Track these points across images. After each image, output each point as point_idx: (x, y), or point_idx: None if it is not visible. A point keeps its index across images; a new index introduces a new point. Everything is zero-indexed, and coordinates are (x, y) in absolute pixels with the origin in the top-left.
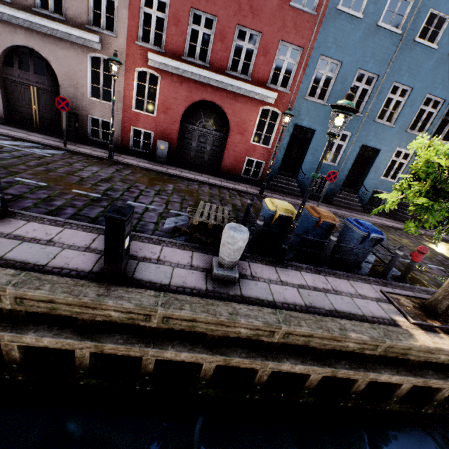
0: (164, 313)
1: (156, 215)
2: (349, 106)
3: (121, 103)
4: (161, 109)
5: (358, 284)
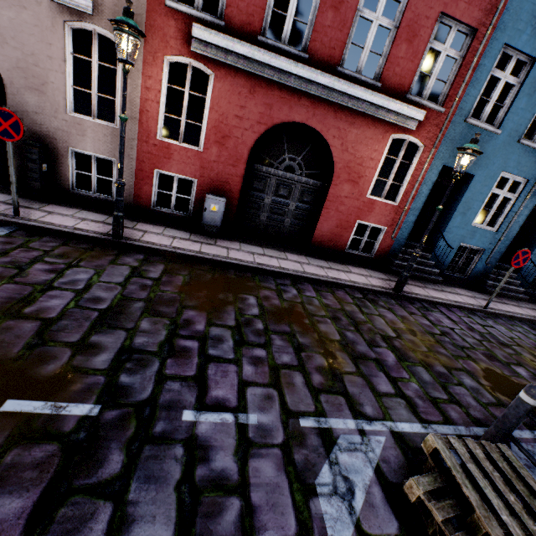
0: None
1: (280, 467)
2: None
3: (134, 125)
4: (213, 138)
5: None
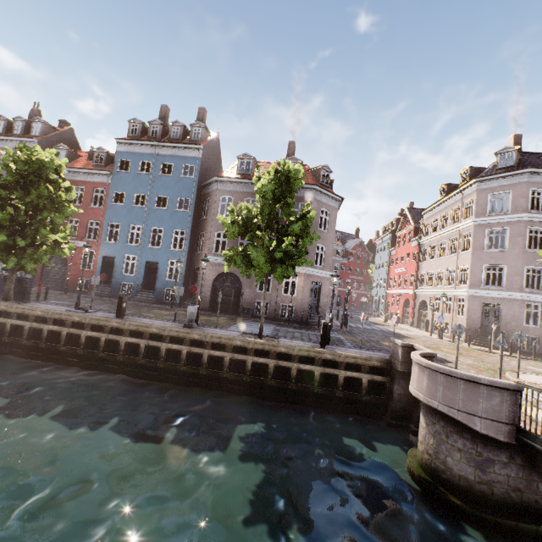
0: None
1: None
2: None
3: None
4: None
5: None
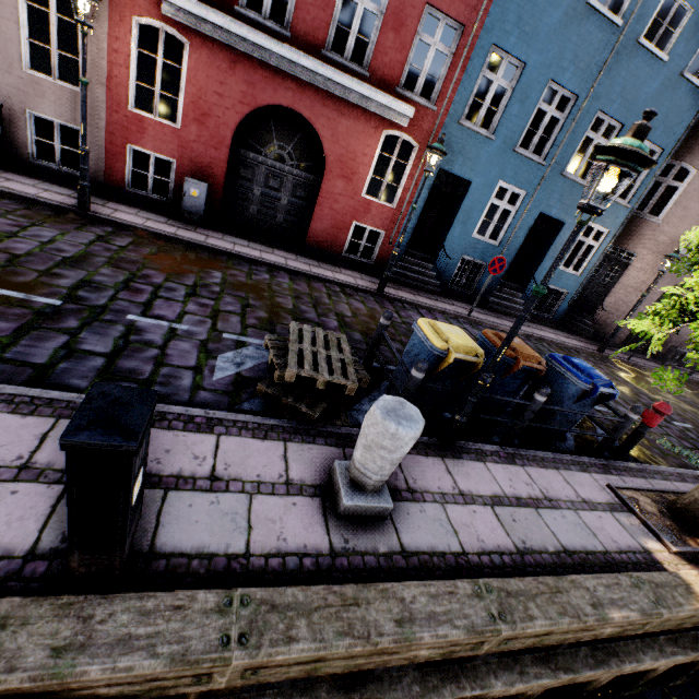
0: (248, 663)
1: (195, 346)
2: (643, 152)
3: (102, 91)
4: (192, 115)
5: (574, 476)
